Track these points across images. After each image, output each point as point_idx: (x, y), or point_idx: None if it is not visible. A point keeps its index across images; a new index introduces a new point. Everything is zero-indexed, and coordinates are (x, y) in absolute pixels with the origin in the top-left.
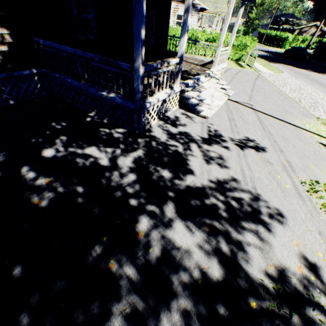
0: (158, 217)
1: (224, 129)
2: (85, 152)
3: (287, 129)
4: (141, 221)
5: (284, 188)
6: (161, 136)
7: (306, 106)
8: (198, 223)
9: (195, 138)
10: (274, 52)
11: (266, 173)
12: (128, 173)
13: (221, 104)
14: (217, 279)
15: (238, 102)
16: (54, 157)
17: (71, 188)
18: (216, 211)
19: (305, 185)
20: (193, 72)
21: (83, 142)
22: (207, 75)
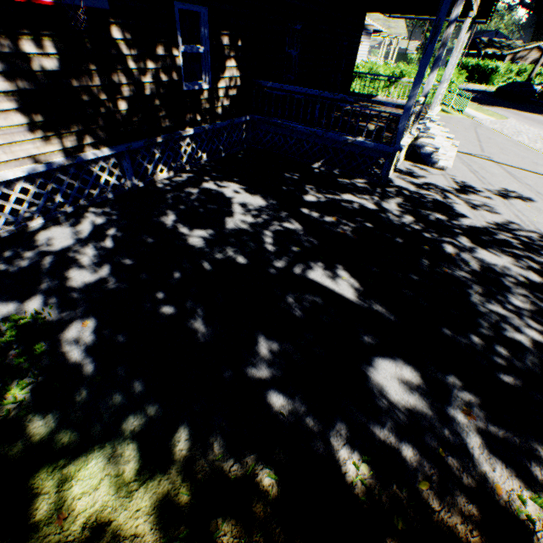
0: (459, 246)
1: (472, 181)
2: (344, 199)
3: None
4: (445, 248)
5: None
6: (407, 186)
7: None
8: (499, 251)
9: (446, 189)
10: (479, 90)
11: None
12: (402, 215)
13: (454, 155)
14: (539, 282)
15: (470, 154)
16: (319, 201)
17: (360, 224)
18: (509, 244)
19: None
20: None
21: (333, 191)
22: (429, 120)
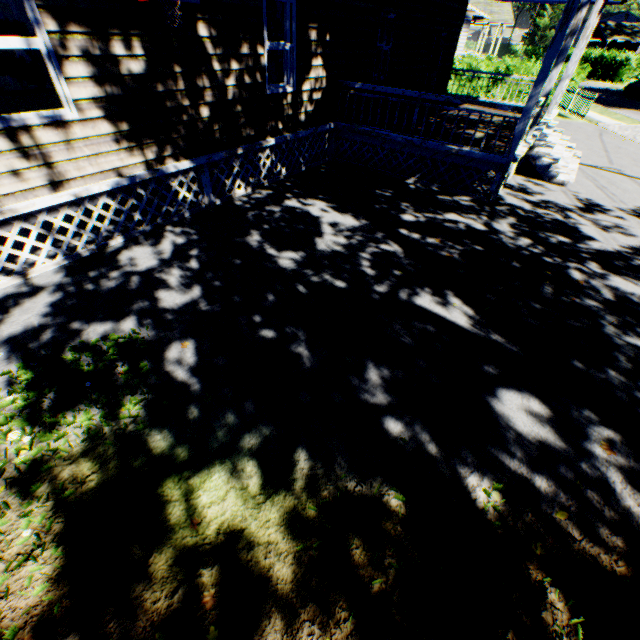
0: (587, 272)
1: (600, 198)
2: (447, 218)
3: None
4: (571, 274)
5: None
6: (521, 204)
7: None
8: (636, 278)
9: (568, 208)
10: (603, 89)
11: None
12: (516, 237)
13: (576, 168)
14: None
15: (595, 167)
16: (418, 221)
17: (468, 247)
18: None
19: None
20: None
21: (433, 209)
22: (546, 126)
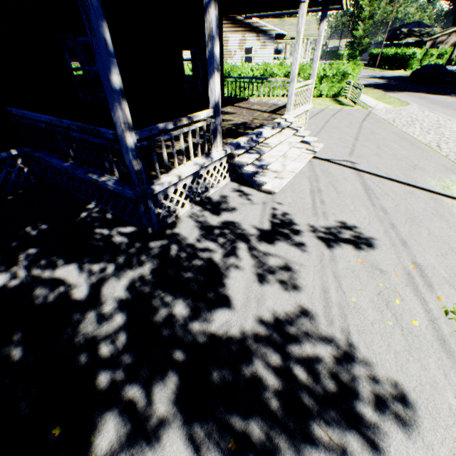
0: (139, 416)
1: (301, 210)
2: (56, 275)
3: (415, 198)
4: (102, 428)
5: (409, 327)
6: (190, 233)
7: (451, 154)
8: (216, 430)
9: (248, 232)
10: (396, 76)
11: (373, 294)
12: (112, 312)
13: (300, 168)
14: None
15: (331, 160)
16: (3, 288)
17: (3, 351)
18: (259, 393)
19: (455, 319)
20: (255, 123)
21: (59, 257)
22: (275, 126)
